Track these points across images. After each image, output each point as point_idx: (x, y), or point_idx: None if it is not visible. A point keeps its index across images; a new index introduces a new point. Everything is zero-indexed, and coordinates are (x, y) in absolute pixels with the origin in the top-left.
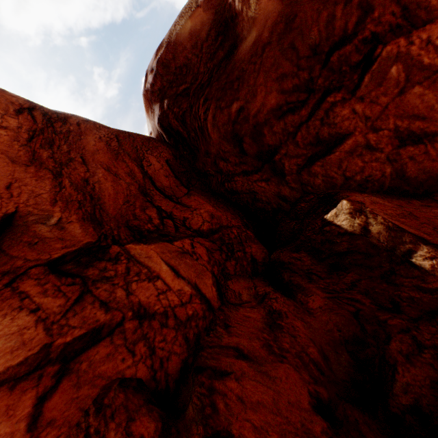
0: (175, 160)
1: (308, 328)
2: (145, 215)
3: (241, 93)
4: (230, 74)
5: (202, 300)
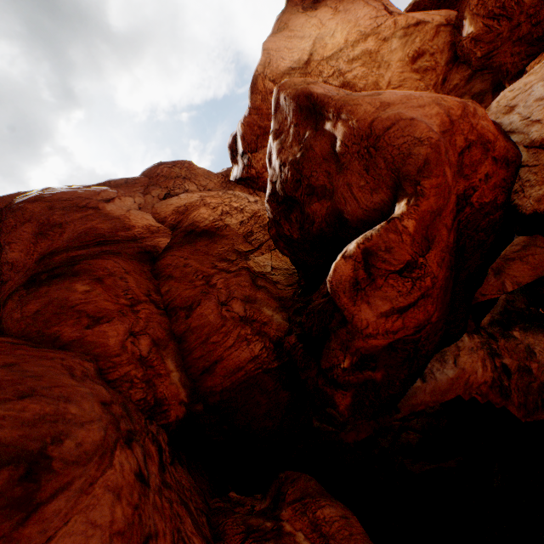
0: None
1: None
2: None
3: (457, 6)
4: (450, 2)
5: None
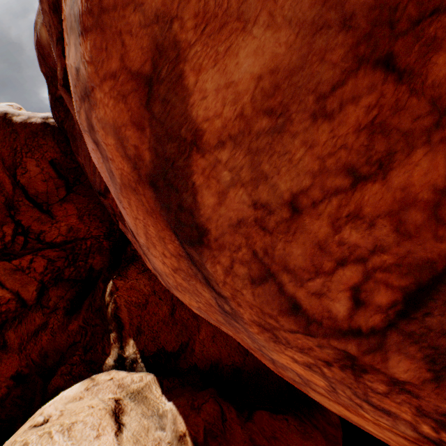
0: (65, 157)
1: (51, 340)
2: (1, 233)
3: (80, 154)
4: (74, 127)
5: (20, 301)
